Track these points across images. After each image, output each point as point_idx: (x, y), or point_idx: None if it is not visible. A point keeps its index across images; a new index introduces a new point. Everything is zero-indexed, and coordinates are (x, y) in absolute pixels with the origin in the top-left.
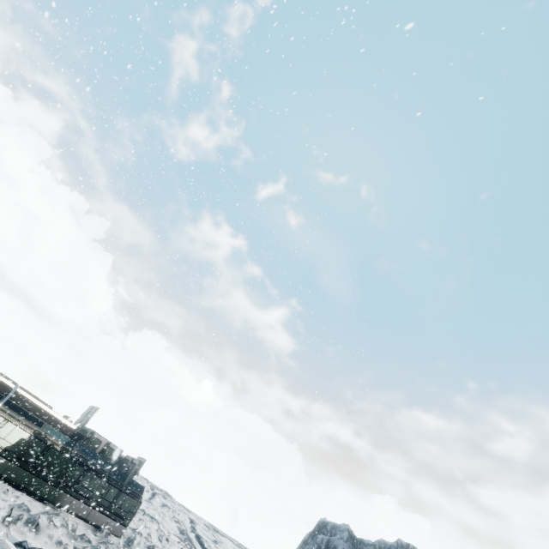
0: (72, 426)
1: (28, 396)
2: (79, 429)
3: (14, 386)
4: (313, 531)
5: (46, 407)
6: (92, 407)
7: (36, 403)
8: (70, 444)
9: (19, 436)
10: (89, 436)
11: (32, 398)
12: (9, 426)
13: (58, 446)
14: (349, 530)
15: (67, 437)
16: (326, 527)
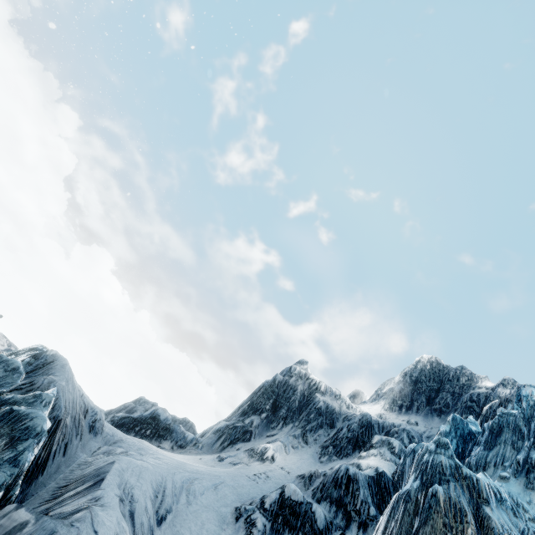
0: None
1: None
2: None
3: None
4: (131, 402)
5: None
6: None
7: None
8: None
9: None
10: None
11: None
12: None
13: None
14: (154, 405)
15: None
16: (140, 400)
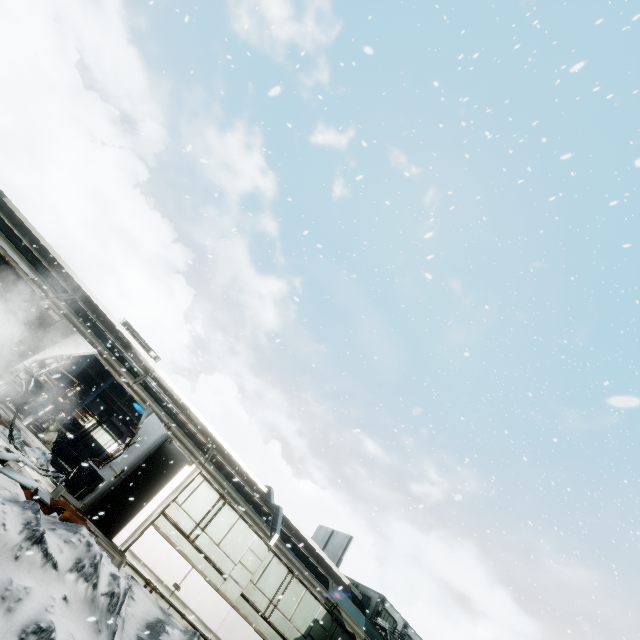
0: (343, 579)
1: (283, 512)
2: (352, 586)
3: (264, 489)
4: None
5: (307, 535)
6: (329, 531)
7: (294, 527)
8: (369, 632)
9: (309, 613)
10: (378, 607)
11: (288, 516)
12: (294, 589)
13: (359, 638)
14: None
15: (360, 614)
16: None
